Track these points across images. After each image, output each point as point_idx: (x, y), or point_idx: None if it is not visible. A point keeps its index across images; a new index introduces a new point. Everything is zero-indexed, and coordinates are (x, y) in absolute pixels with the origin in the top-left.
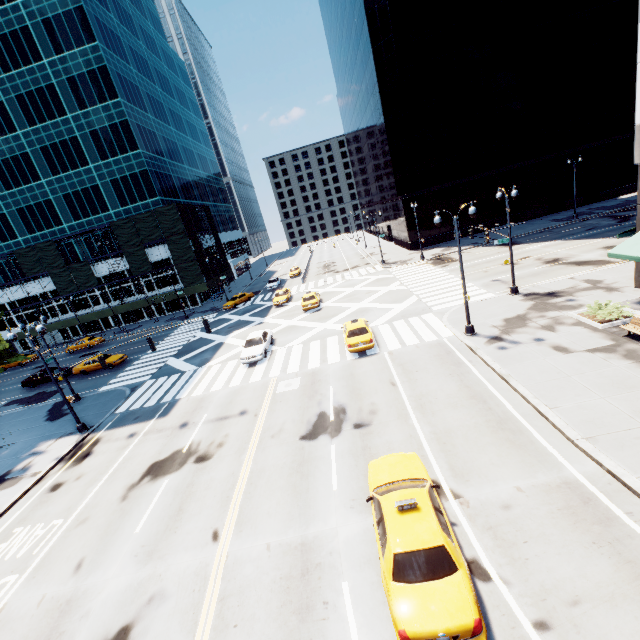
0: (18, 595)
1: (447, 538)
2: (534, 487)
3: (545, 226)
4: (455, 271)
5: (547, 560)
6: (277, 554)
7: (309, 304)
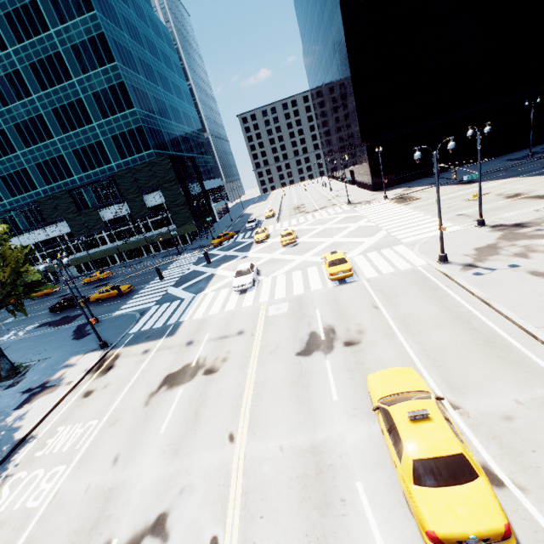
0: (68, 482)
1: (464, 447)
2: (533, 400)
3: (501, 165)
4: (419, 208)
5: None
6: (290, 455)
7: (287, 240)
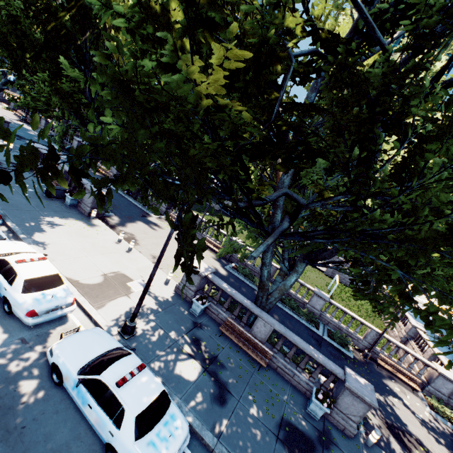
0: None
1: None
2: None
3: None
4: None
5: None
6: None
7: None
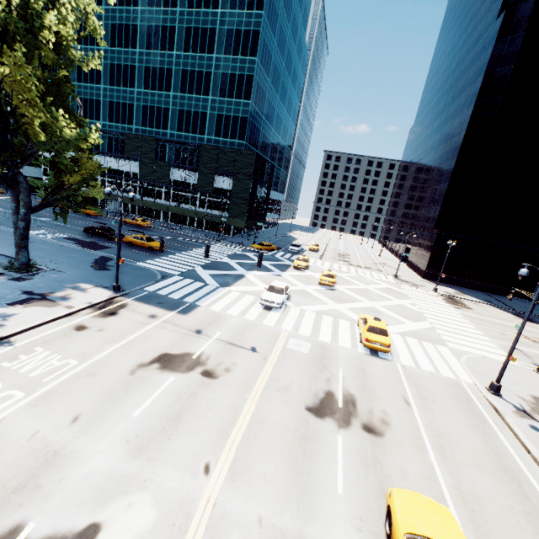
0: (17, 415)
1: None
2: None
3: None
4: (469, 318)
5: None
6: (269, 537)
7: (327, 280)
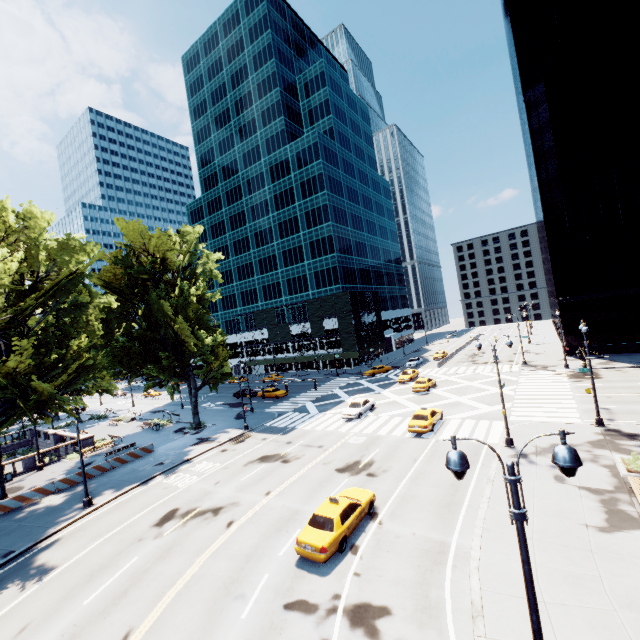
0: (195, 483)
1: (339, 518)
2: (423, 536)
3: None
4: (579, 389)
5: (388, 560)
6: (284, 509)
7: (418, 387)
